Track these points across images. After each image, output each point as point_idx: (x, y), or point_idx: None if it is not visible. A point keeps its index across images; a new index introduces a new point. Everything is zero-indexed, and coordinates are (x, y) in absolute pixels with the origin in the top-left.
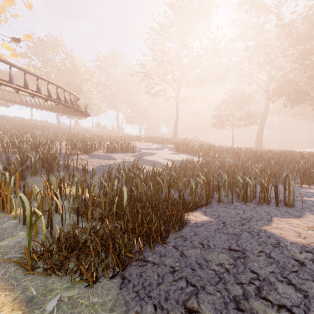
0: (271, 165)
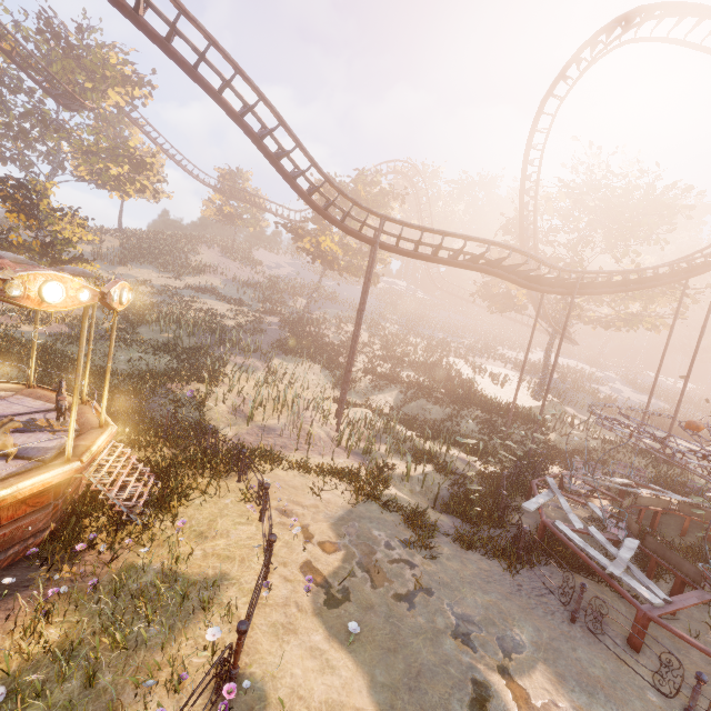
0: None
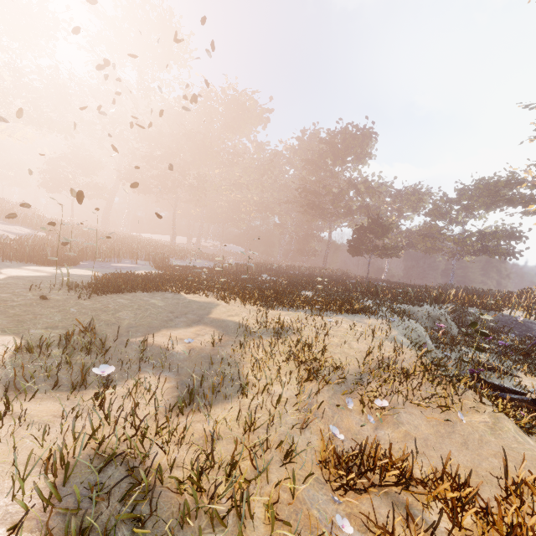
0: (114, 246)
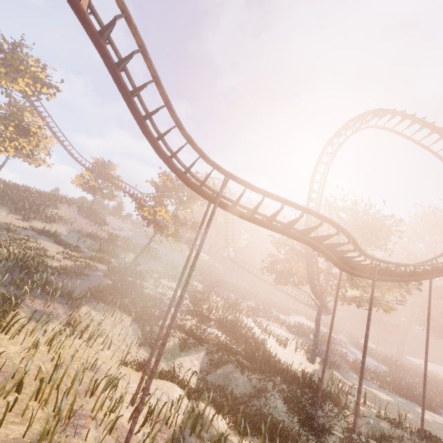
0: (436, 391)
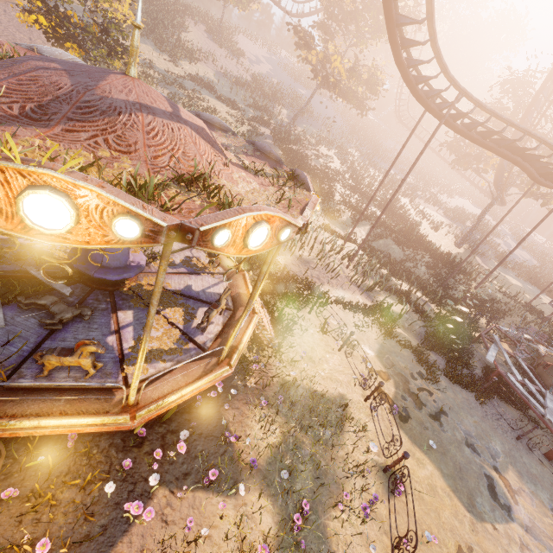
0: None
